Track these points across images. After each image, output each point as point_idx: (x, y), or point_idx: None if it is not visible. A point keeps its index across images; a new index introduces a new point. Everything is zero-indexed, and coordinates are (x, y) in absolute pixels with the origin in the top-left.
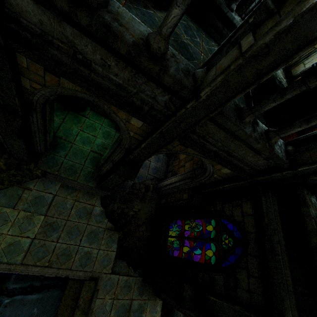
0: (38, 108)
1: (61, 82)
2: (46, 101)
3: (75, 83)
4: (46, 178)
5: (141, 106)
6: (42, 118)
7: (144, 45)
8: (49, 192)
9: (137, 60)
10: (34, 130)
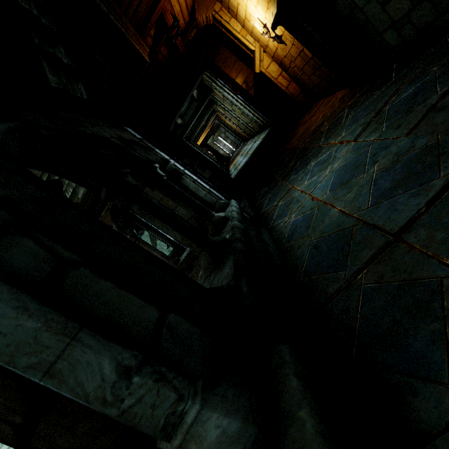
0: None
1: None
2: None
3: None
4: None
5: None
6: None
7: None
8: None
9: None
10: None
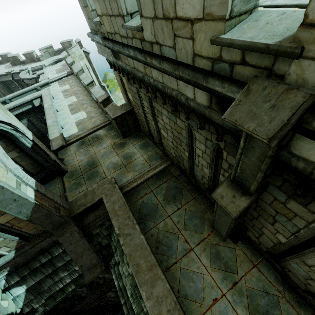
0: None
1: None
2: None
3: None
4: None
5: None
6: None
7: None
8: None
9: None
10: None
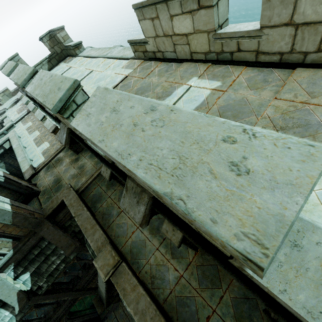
0: (72, 320)
1: (62, 319)
2: (70, 318)
3: (61, 320)
4: (108, 317)
5: (71, 302)
6: (76, 318)
7: (54, 308)
8: (114, 318)
9: (57, 311)
10: (82, 320)
